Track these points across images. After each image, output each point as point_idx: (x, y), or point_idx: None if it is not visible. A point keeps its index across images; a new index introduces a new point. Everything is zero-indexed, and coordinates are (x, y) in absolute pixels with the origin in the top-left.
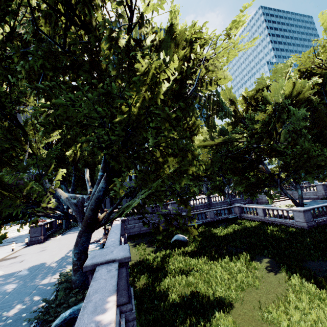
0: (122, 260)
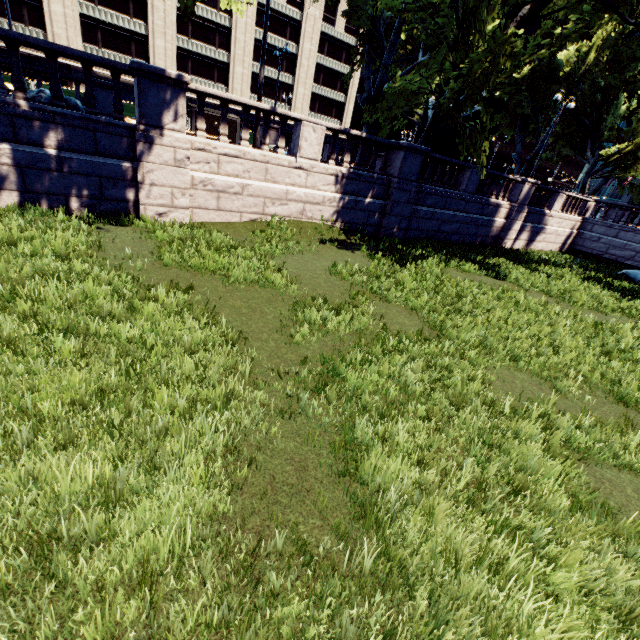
0: (402, 144)
